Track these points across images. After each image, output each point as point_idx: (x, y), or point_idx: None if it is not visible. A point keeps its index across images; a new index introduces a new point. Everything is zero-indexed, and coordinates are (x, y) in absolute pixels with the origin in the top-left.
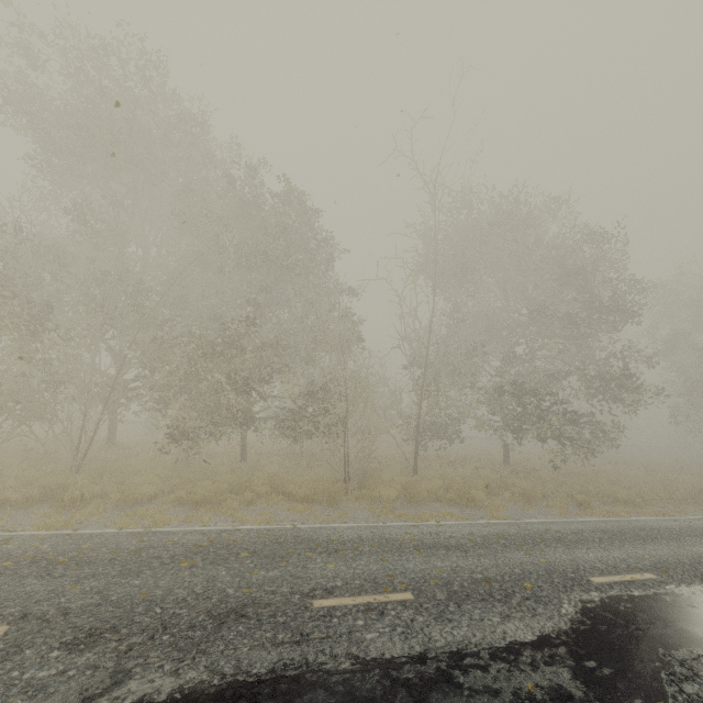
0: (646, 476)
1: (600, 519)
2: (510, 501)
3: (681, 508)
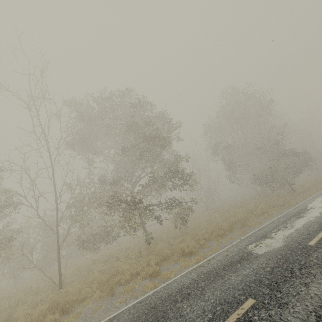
0: (219, 218)
1: (139, 299)
2: (99, 299)
3: (219, 242)
